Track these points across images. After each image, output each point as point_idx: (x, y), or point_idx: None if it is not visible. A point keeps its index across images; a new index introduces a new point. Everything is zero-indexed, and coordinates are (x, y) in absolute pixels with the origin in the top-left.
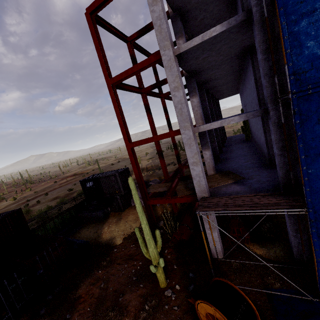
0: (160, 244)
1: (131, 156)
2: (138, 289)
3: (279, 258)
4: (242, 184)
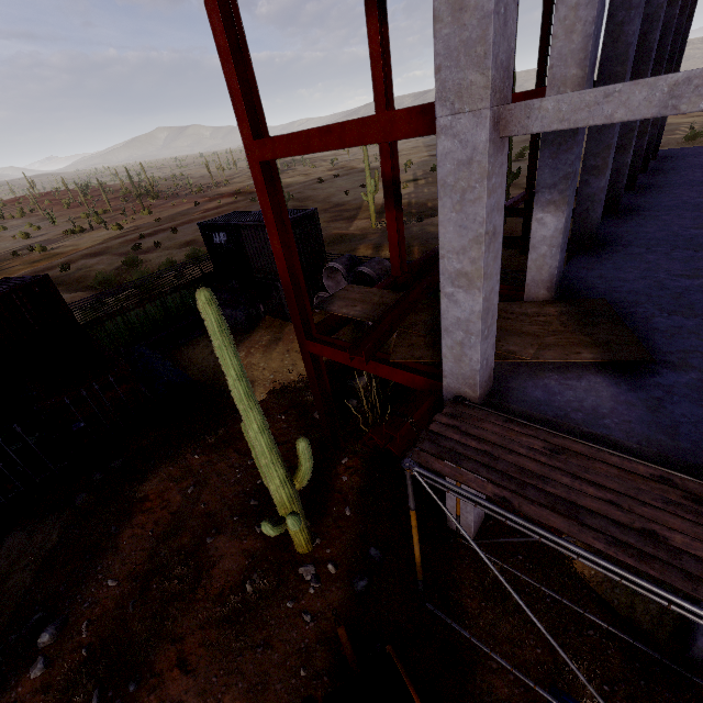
0: (307, 473)
1: (262, 194)
2: (248, 535)
3: (637, 616)
4: (630, 383)
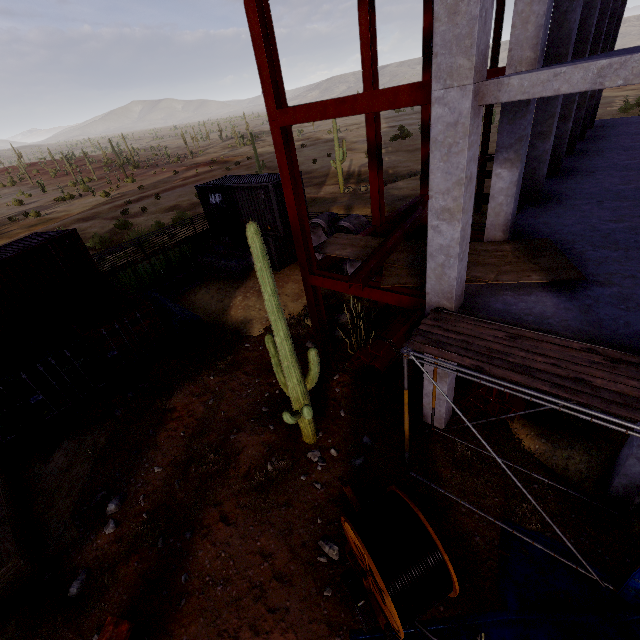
0: (315, 376)
1: (280, 154)
2: (264, 432)
3: (570, 474)
4: (568, 296)
